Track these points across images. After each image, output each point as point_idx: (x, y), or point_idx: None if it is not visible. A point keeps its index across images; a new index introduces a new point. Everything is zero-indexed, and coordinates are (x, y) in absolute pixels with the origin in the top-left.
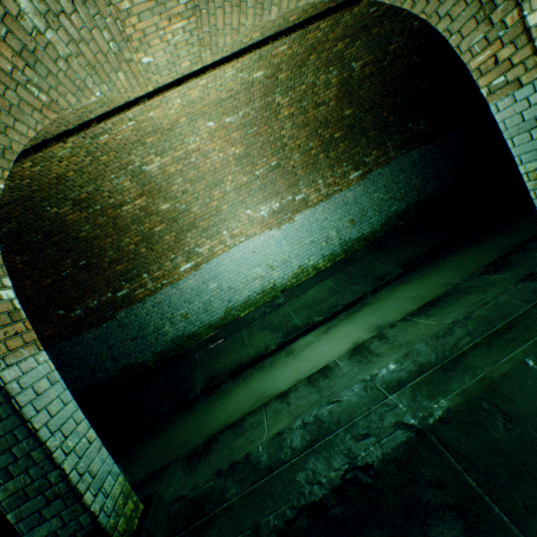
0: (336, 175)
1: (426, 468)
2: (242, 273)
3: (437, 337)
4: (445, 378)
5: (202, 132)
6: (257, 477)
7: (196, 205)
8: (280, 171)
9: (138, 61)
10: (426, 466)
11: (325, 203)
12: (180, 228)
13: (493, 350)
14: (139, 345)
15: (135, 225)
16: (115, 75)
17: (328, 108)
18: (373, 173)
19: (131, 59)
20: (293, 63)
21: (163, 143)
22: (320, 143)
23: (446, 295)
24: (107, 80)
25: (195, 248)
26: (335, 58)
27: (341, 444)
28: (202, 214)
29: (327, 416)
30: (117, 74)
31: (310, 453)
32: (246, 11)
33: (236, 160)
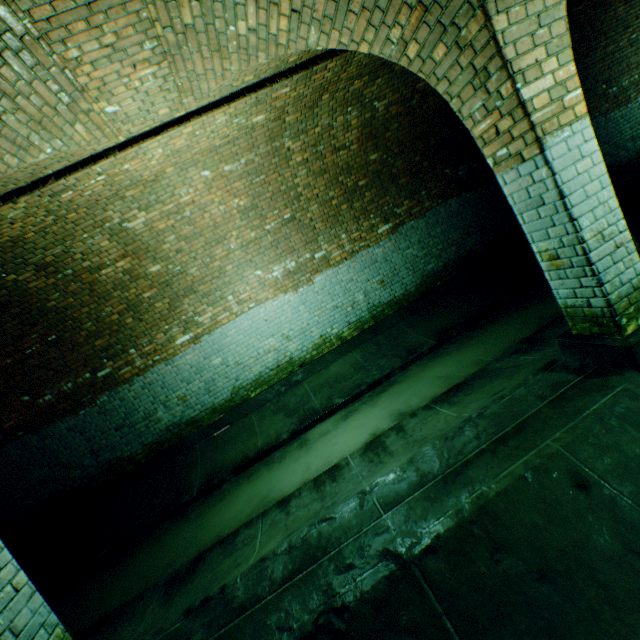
0: (363, 229)
1: (405, 610)
2: (252, 346)
3: (446, 439)
4: (442, 494)
5: (196, 183)
6: (227, 619)
7: (194, 266)
8: (296, 225)
9: (100, 111)
10: (406, 607)
11: (351, 261)
12: (175, 293)
13: (497, 459)
14: (126, 435)
15: (118, 291)
16: (71, 128)
17: (350, 153)
18: (406, 226)
19: (90, 110)
20: (301, 105)
21: (147, 196)
22: (342, 191)
23: (474, 378)
24: (61, 135)
25: (195, 317)
26: (353, 97)
27: (323, 577)
28: (202, 276)
29: (316, 538)
30: (73, 126)
31: (288, 588)
32: (228, 56)
33: (241, 213)
